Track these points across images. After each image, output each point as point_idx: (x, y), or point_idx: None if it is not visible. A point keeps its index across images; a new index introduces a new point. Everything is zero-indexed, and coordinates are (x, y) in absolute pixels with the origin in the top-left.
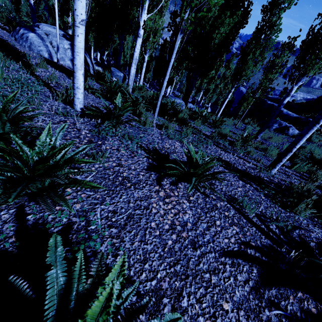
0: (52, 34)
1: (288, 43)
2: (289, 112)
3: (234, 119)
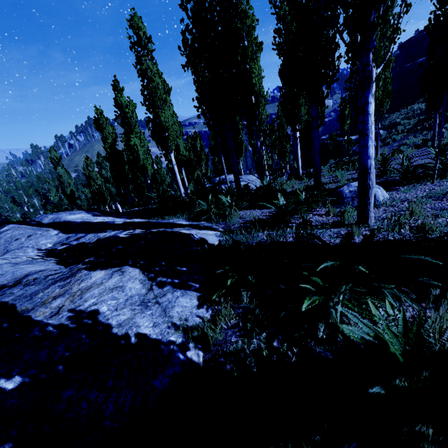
0: (242, 176)
1: (343, 101)
2: (352, 137)
3: (325, 166)
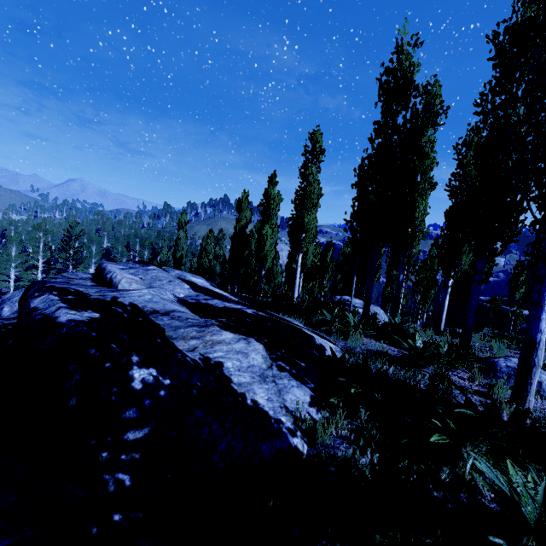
0: None
1: (520, 265)
2: (524, 311)
3: (476, 333)
